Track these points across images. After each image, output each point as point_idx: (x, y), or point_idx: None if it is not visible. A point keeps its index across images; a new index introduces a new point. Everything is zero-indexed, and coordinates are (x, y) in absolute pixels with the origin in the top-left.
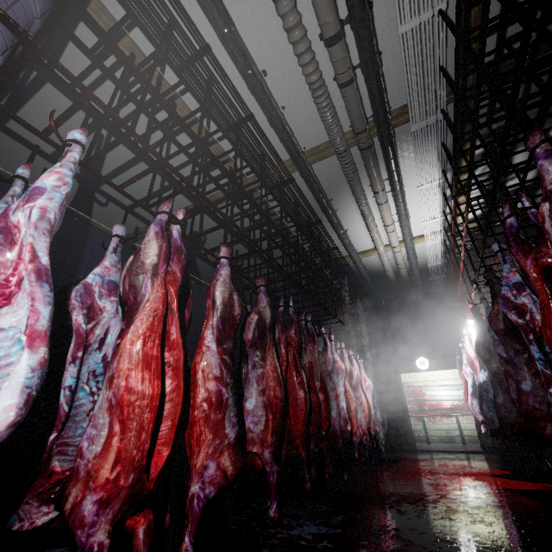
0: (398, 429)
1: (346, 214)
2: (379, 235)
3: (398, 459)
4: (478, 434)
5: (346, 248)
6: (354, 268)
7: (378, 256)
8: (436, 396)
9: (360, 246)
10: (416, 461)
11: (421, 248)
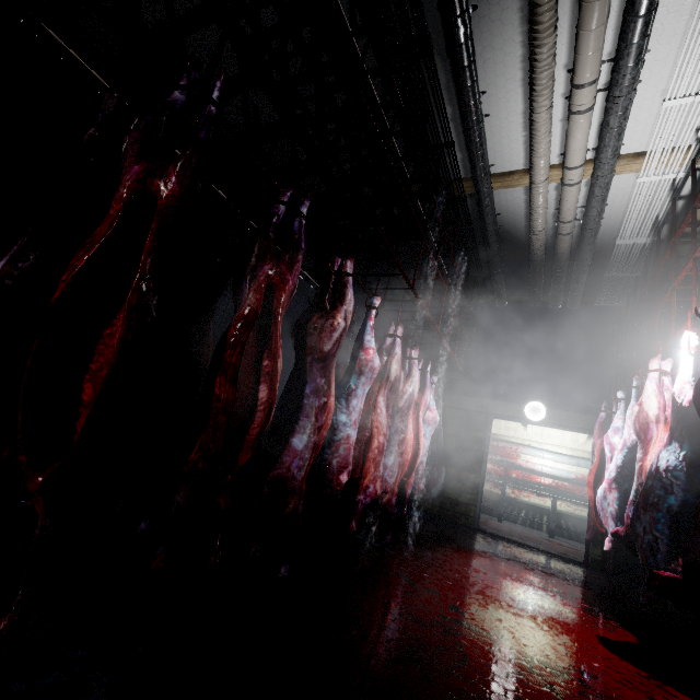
0: (461, 493)
1: (493, 32)
2: (550, 124)
3: (440, 540)
4: (588, 541)
5: (469, 147)
6: (476, 217)
7: (527, 195)
8: (535, 464)
9: (501, 156)
10: (467, 553)
11: (620, 195)
